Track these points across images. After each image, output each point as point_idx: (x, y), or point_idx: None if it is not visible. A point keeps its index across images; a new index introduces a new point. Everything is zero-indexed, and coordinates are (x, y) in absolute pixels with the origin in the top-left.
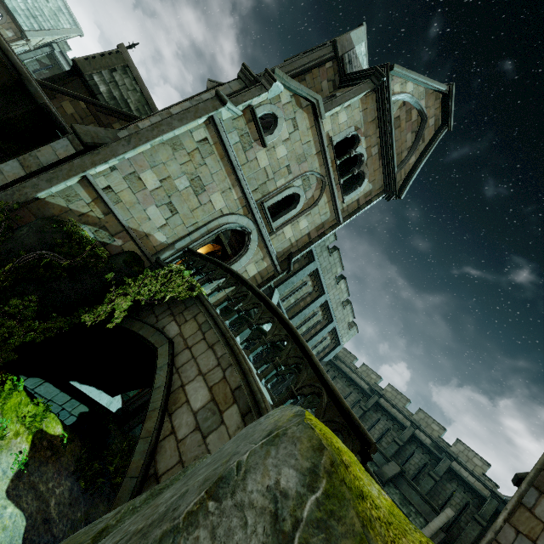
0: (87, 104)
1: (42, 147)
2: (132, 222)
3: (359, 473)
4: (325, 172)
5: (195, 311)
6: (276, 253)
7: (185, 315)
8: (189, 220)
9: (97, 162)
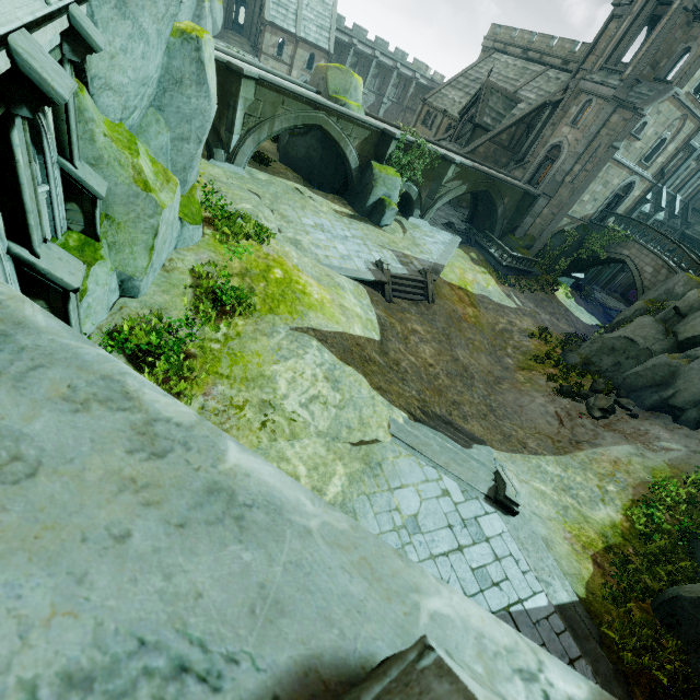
0: (489, 141)
1: (534, 207)
2: (580, 215)
3: (692, 277)
4: (685, 111)
5: (632, 244)
6: (651, 175)
7: (628, 247)
8: (602, 198)
9: (570, 208)
